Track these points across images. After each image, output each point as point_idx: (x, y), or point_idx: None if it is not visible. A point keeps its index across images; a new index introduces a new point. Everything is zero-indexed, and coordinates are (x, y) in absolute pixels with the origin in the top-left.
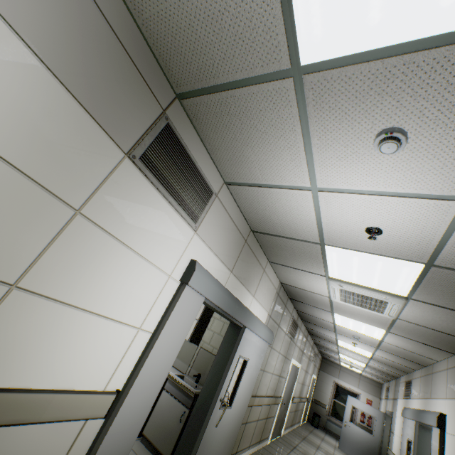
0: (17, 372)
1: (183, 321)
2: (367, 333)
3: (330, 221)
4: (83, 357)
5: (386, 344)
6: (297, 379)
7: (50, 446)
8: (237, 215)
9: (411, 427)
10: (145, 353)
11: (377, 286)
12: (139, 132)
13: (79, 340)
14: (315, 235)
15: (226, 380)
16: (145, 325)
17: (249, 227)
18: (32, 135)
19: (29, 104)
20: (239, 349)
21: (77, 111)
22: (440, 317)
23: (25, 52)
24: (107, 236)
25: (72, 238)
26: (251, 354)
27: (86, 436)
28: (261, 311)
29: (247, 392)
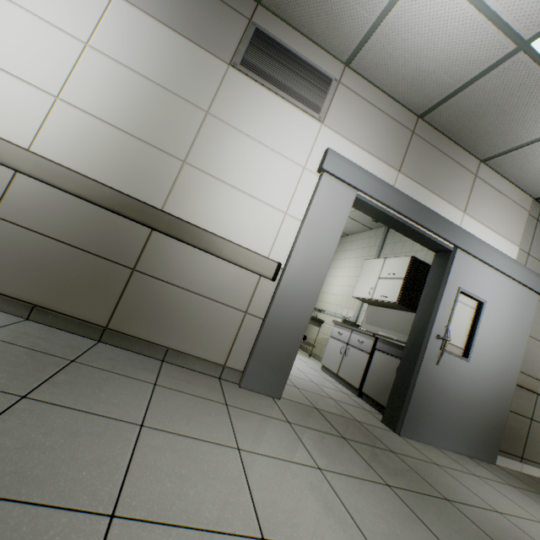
0: (200, 221)
1: (333, 212)
2: None
3: None
4: (241, 225)
5: None
6: None
7: (236, 287)
8: (381, 100)
9: None
10: (297, 236)
11: None
12: (234, 45)
13: (235, 209)
14: (497, 39)
15: (440, 314)
16: (291, 212)
17: (412, 115)
18: (170, 69)
19: (164, 52)
20: (454, 278)
21: (189, 46)
22: None
23: (155, 24)
24: (233, 130)
25: (209, 132)
26: (489, 296)
27: (263, 294)
28: (496, 239)
29: (505, 357)
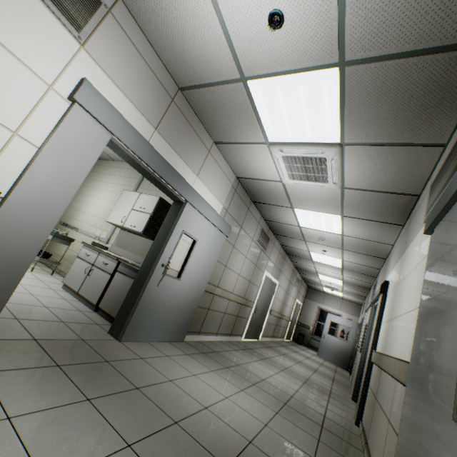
0: None
1: (82, 148)
2: (328, 227)
3: (234, 23)
4: None
5: (347, 239)
6: (275, 296)
7: None
8: (151, 56)
9: (369, 313)
10: (30, 164)
11: (312, 137)
12: None
13: None
14: (232, 64)
15: (167, 249)
16: (24, 134)
17: (175, 84)
18: None
19: None
20: (182, 223)
21: None
22: (376, 165)
23: None
24: None
25: None
26: (201, 236)
27: None
28: (213, 199)
29: (202, 275)
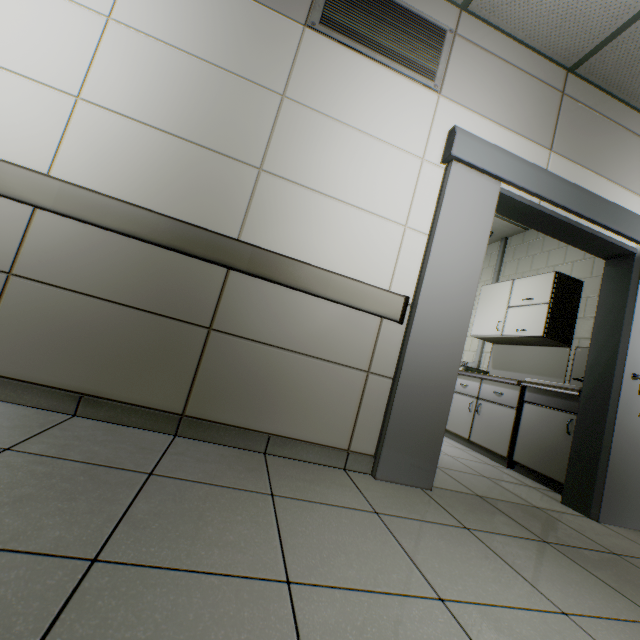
0: (292, 250)
1: (471, 216)
2: None
3: None
4: (347, 249)
5: None
6: None
7: (351, 337)
8: (515, 53)
9: None
10: (425, 256)
11: None
12: None
13: (336, 229)
14: None
15: (632, 344)
16: (412, 224)
17: (558, 69)
18: (225, 41)
19: (215, 17)
20: None
21: (247, 5)
22: None
23: None
24: (320, 117)
25: (288, 123)
26: None
27: (387, 344)
28: None
29: None
